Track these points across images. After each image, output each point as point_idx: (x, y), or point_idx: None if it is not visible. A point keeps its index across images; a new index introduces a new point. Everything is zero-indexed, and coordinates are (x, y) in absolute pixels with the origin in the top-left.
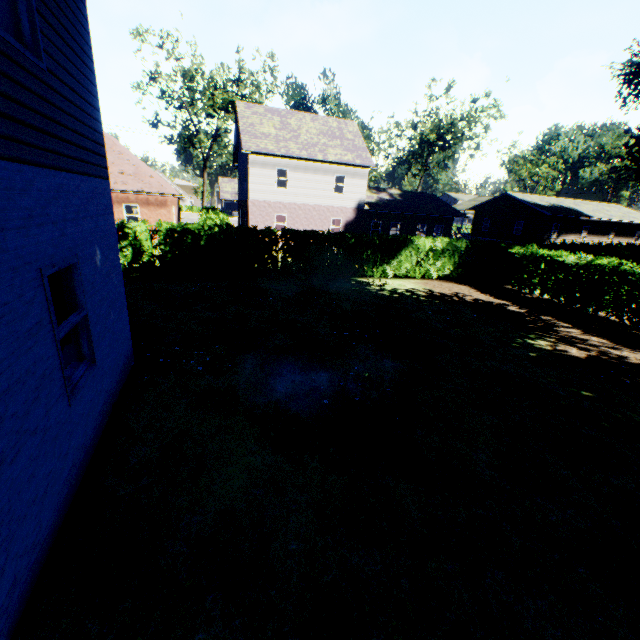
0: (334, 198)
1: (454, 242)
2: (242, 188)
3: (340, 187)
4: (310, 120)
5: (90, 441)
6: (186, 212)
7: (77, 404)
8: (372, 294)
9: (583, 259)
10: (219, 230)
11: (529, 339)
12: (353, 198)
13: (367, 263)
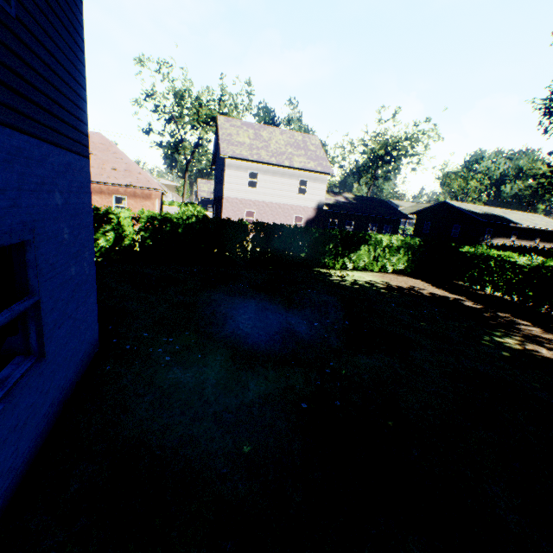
0: (297, 198)
1: (408, 240)
2: (218, 187)
3: (302, 190)
4: (279, 133)
5: (23, 458)
6: (168, 206)
7: (7, 415)
8: (335, 284)
9: (535, 260)
10: (196, 220)
11: (496, 336)
12: (314, 199)
13: (329, 255)
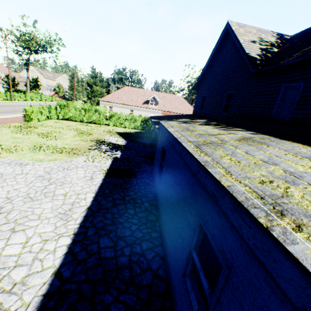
0: None
1: None
2: None
3: None
4: None
5: None
6: None
7: None
8: None
9: None
10: None
11: None
12: None
13: None
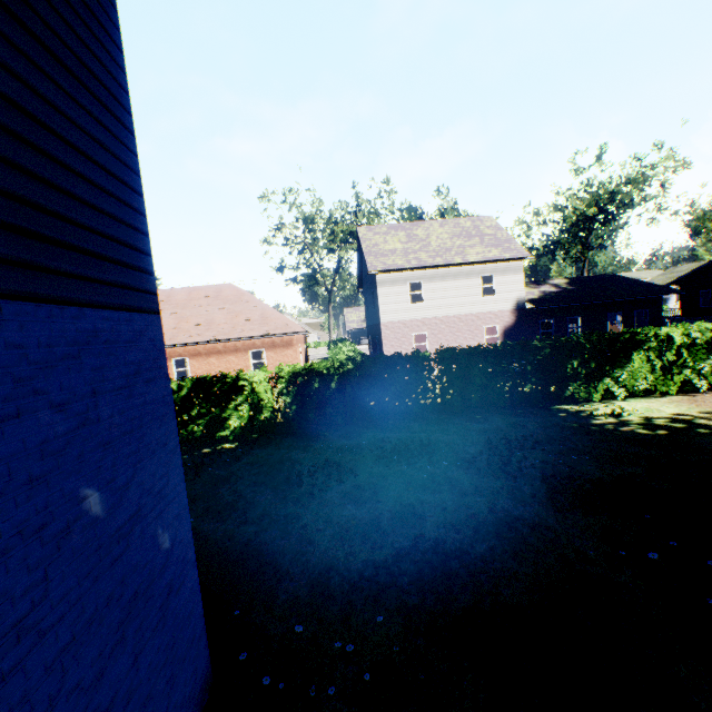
0: (483, 302)
1: None
2: (370, 312)
3: (484, 290)
4: (438, 226)
5: None
6: (313, 348)
7: None
8: (614, 434)
9: None
10: (353, 365)
11: None
12: (508, 298)
13: (575, 380)
